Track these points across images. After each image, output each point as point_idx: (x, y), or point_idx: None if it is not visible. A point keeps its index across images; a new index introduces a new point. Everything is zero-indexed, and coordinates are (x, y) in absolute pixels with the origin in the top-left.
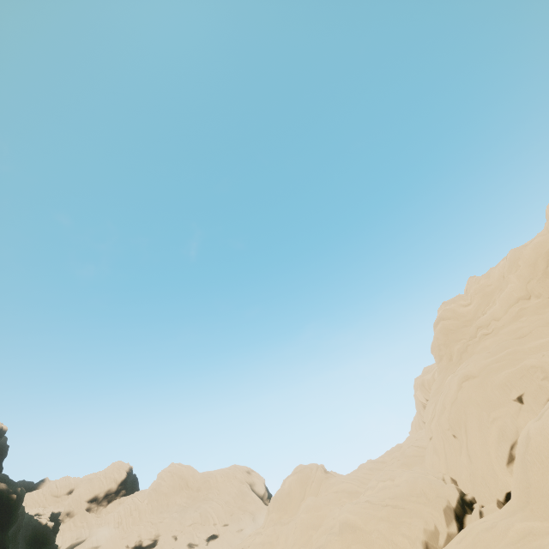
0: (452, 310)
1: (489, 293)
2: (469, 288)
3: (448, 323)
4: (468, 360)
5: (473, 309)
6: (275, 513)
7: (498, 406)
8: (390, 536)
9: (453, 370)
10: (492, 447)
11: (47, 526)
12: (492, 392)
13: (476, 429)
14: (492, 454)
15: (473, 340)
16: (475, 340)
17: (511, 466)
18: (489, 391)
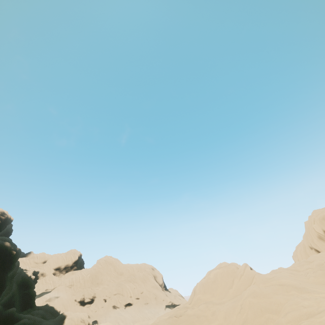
0: None
1: None
2: None
3: None
4: None
5: None
6: (202, 294)
7: None
8: None
9: None
10: None
11: (31, 278)
12: None
13: None
14: None
15: None
16: None
17: None
18: None
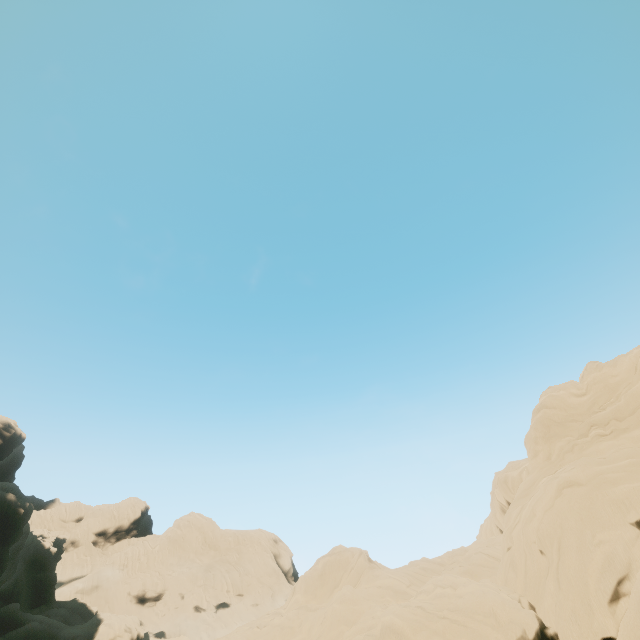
0: (560, 398)
1: (612, 386)
2: (587, 375)
3: (552, 413)
4: (575, 463)
5: (588, 401)
6: (302, 595)
7: (609, 526)
8: None
9: (551, 471)
10: (593, 576)
11: (50, 551)
12: (603, 508)
13: (574, 549)
14: (591, 585)
15: (582, 440)
16: (586, 439)
17: (615, 605)
18: (598, 506)
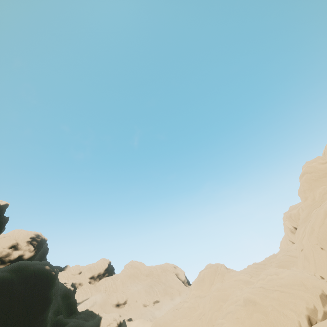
0: (313, 167)
1: None
2: (326, 151)
3: (310, 175)
4: None
5: None
6: (195, 291)
7: None
8: (281, 310)
9: (317, 205)
10: None
11: (70, 289)
12: None
13: None
14: None
15: None
16: None
17: None
18: None
